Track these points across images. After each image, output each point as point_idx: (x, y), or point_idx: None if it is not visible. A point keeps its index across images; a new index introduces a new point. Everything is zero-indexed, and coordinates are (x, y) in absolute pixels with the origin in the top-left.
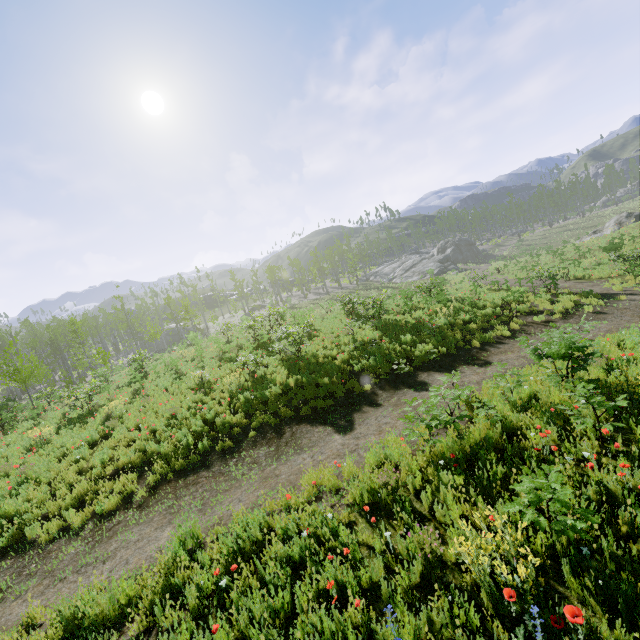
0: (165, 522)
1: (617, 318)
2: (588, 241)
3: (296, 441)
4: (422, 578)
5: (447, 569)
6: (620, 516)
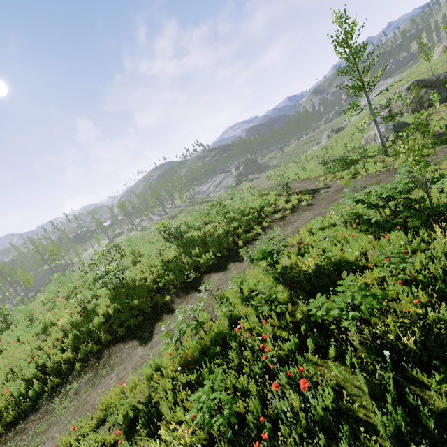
0: None
1: (318, 207)
2: (314, 150)
3: (110, 362)
4: None
5: None
6: (265, 388)
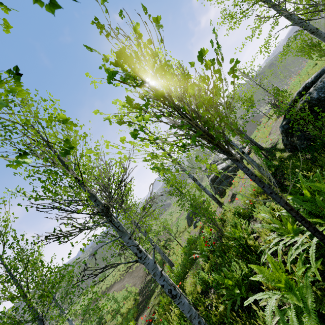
0: None
1: (131, 276)
2: None
3: None
4: None
5: None
6: None
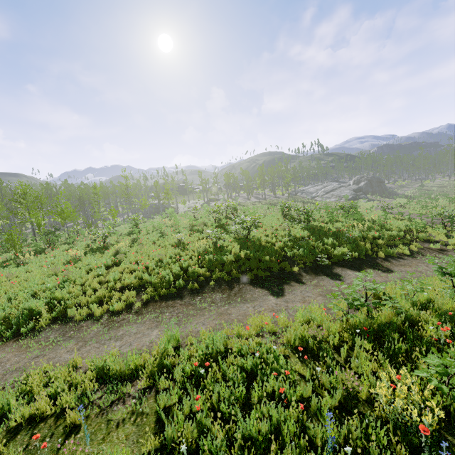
0: (153, 326)
1: None
2: None
3: (242, 294)
4: (340, 404)
5: (359, 402)
6: None
